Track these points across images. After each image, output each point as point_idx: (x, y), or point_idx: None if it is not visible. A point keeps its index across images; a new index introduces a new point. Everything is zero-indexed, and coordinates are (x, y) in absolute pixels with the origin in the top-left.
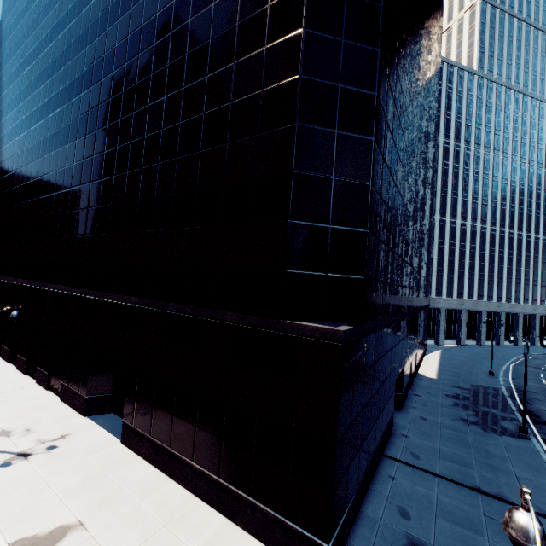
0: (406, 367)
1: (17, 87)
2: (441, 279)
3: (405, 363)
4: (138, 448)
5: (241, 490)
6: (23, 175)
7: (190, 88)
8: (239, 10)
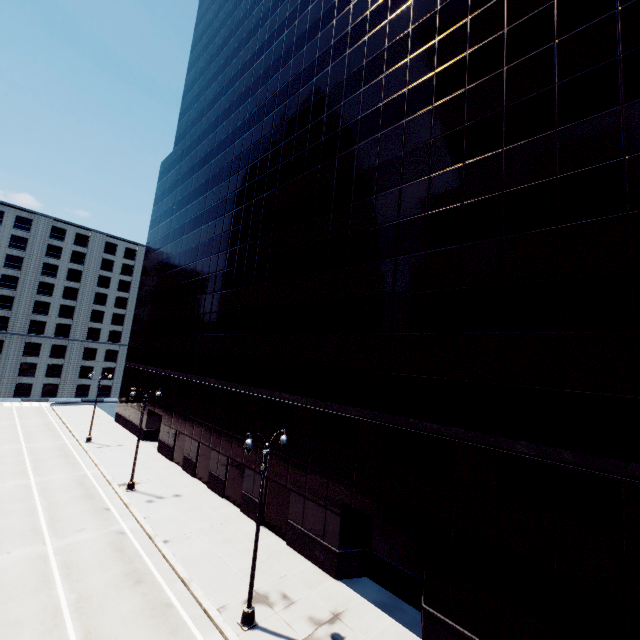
0: None
1: (203, 176)
2: None
3: None
4: None
5: None
6: (213, 264)
7: (519, 147)
8: (620, 39)
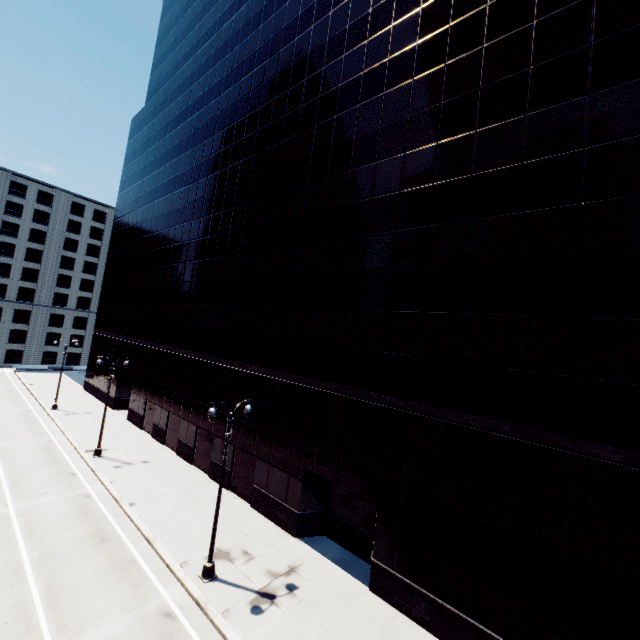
0: None
1: (176, 136)
2: None
3: None
4: (406, 606)
5: None
6: (186, 232)
7: (491, 130)
8: (594, 26)
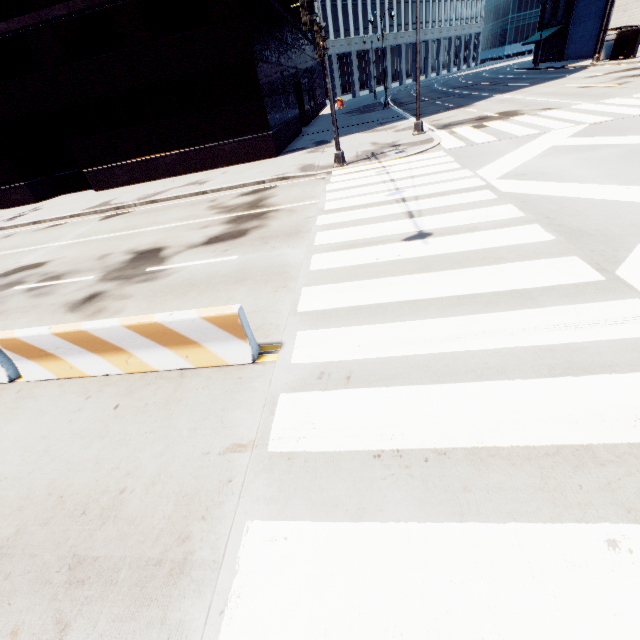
0: (303, 87)
1: None
2: (325, 12)
3: (301, 82)
4: (115, 182)
5: (210, 143)
6: None
7: None
8: None
